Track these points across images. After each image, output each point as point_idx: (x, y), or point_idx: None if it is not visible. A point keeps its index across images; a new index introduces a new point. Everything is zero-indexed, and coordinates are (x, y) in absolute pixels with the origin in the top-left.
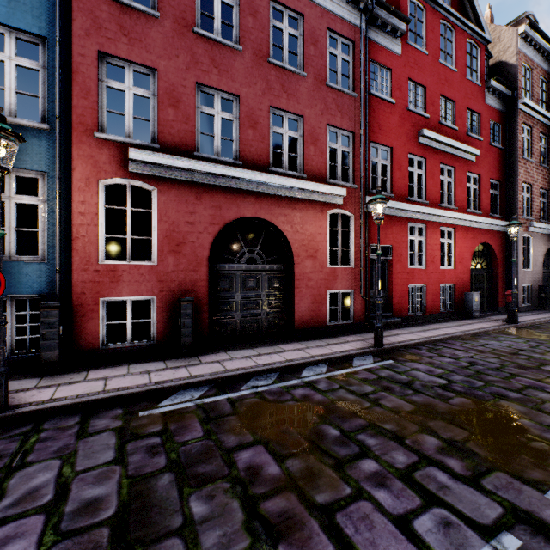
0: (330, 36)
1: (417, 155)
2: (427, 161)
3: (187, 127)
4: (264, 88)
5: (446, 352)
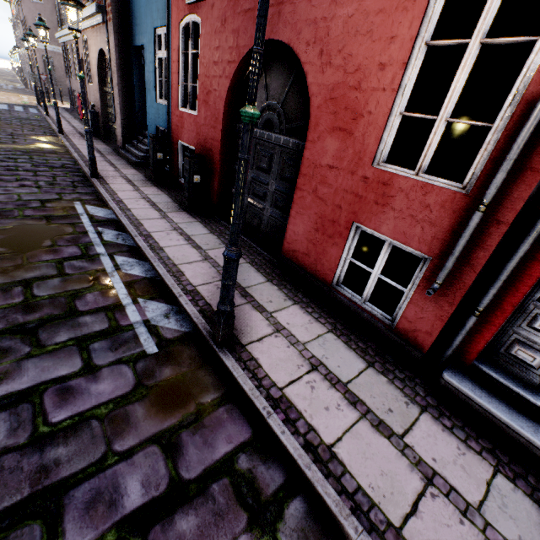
0: None
1: None
2: None
3: None
4: None
5: (214, 533)
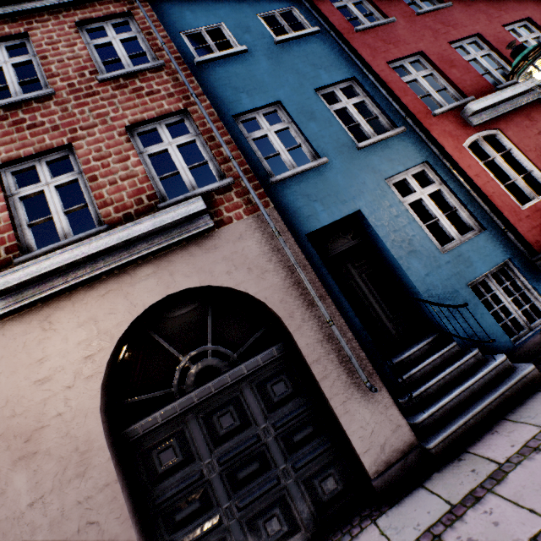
0: None
1: None
2: None
3: (472, 75)
4: (486, 18)
5: None
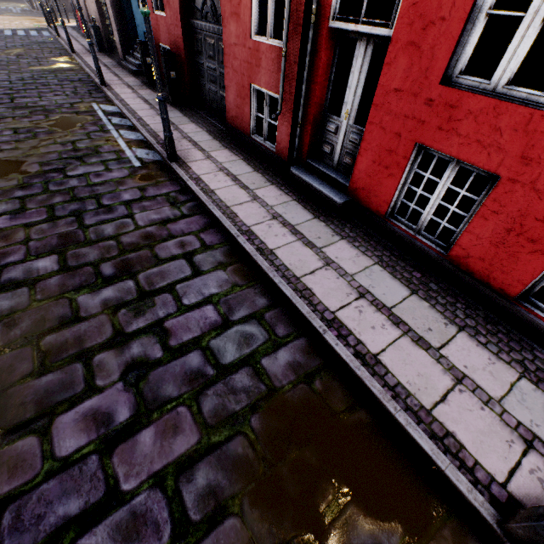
0: None
1: None
2: None
3: None
4: None
5: (156, 206)
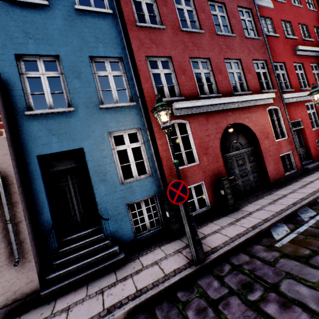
0: (238, 10)
1: (297, 62)
2: (303, 64)
3: (192, 83)
4: (218, 50)
5: None
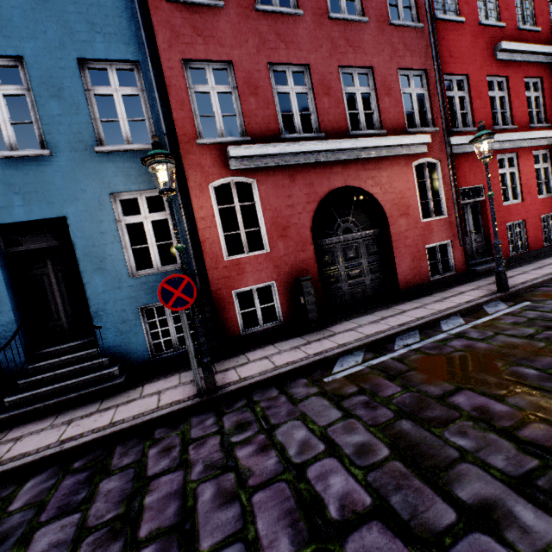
0: None
1: (496, 75)
2: (509, 79)
3: (269, 112)
4: (330, 49)
5: None
